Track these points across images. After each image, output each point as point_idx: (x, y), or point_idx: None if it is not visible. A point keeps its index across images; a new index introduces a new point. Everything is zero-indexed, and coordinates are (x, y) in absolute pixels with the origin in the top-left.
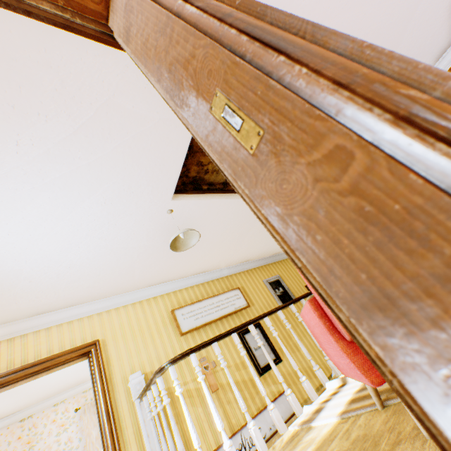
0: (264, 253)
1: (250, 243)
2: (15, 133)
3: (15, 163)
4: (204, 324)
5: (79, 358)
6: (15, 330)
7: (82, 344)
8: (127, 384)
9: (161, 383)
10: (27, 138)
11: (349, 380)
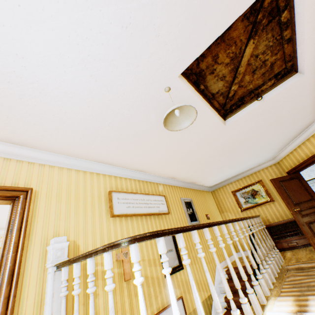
0: (187, 178)
1: (187, 164)
2: None
3: None
4: (133, 214)
5: (1, 199)
6: None
7: (12, 186)
8: (45, 246)
9: (109, 261)
10: None
11: None
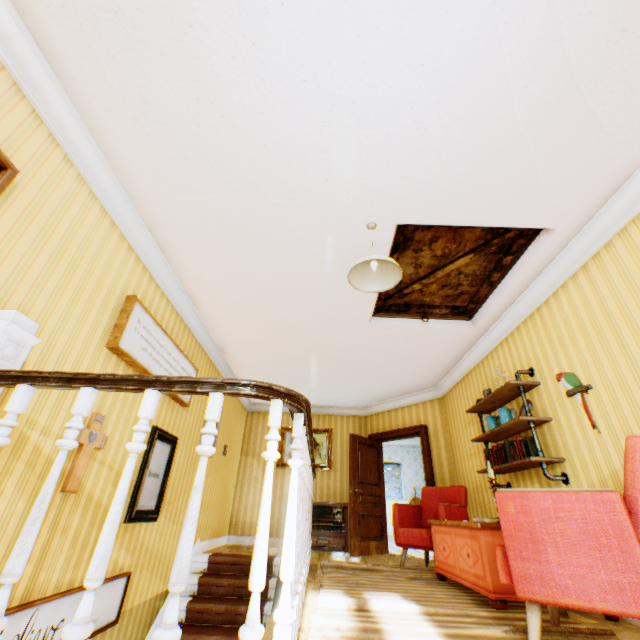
0: (242, 365)
1: (270, 342)
2: None
3: None
4: (145, 368)
5: None
6: None
7: None
8: None
9: (220, 409)
10: (595, 7)
11: (373, 608)
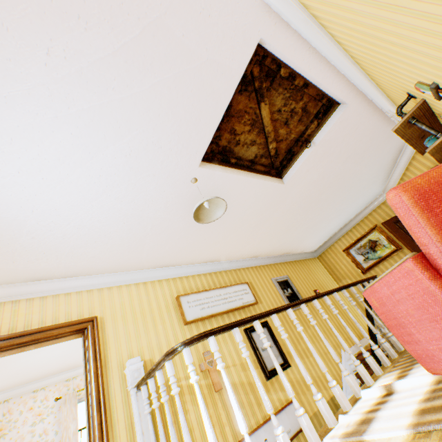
0: (274, 251)
1: (264, 236)
2: (47, 37)
3: (41, 79)
4: (209, 315)
5: (73, 334)
6: (7, 294)
7: (78, 319)
8: (123, 370)
9: (171, 368)
10: (60, 47)
11: (397, 389)
